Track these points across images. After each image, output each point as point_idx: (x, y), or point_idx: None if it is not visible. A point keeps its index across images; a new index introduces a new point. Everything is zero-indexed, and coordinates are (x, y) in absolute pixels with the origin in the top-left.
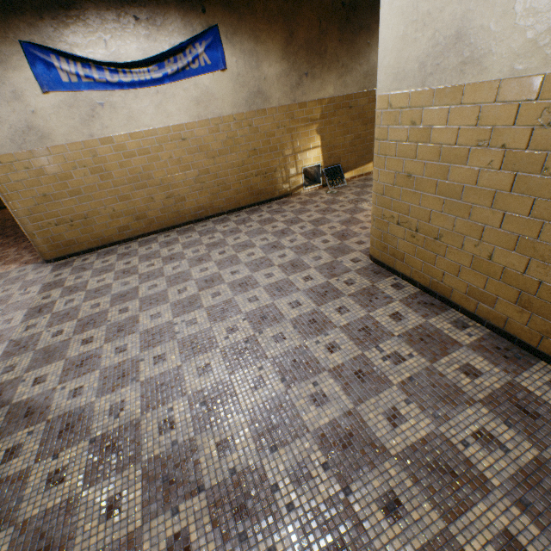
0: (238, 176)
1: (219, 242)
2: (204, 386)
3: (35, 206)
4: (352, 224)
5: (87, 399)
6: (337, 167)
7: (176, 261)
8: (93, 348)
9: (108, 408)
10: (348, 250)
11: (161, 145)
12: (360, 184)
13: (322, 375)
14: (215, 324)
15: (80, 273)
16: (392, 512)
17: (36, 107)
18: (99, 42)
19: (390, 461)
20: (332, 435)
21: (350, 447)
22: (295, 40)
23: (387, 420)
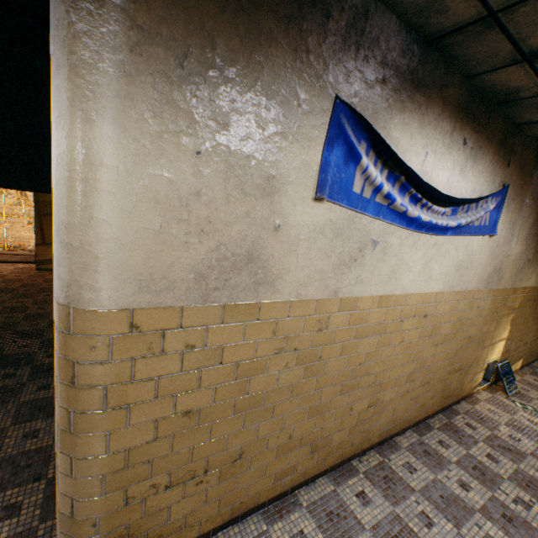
0: (442, 372)
1: None
2: None
3: (147, 441)
4: None
5: None
6: (506, 363)
7: None
8: None
9: None
10: None
11: (401, 319)
12: None
13: None
14: None
15: None
16: None
17: (287, 218)
18: (420, 151)
19: None
20: None
21: None
22: (536, 223)
23: None
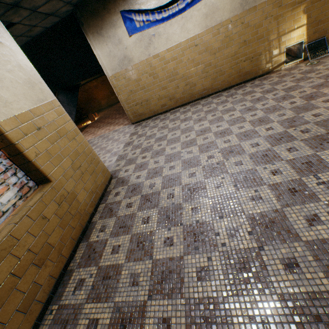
0: (231, 64)
1: (213, 109)
2: (190, 182)
3: (127, 97)
4: (323, 87)
5: (141, 180)
6: (321, 40)
7: (187, 121)
8: (146, 160)
9: (149, 185)
10: (312, 107)
11: (183, 52)
12: None
13: (262, 187)
14: (202, 153)
15: (144, 128)
16: (290, 268)
17: (127, 45)
18: None
19: (299, 243)
20: (259, 219)
21: (270, 228)
22: None
23: (306, 221)
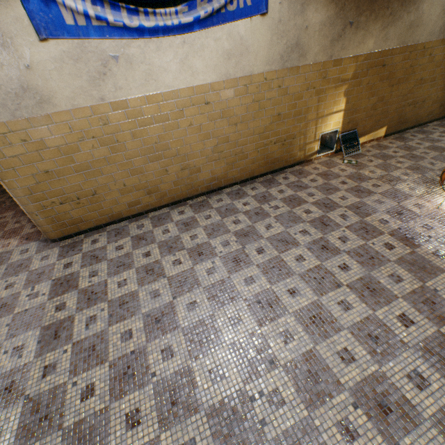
0: (257, 144)
1: (249, 230)
2: None
3: (36, 184)
4: (407, 218)
5: None
6: (353, 132)
7: (206, 258)
8: (145, 440)
9: None
10: (430, 266)
11: (181, 110)
12: (377, 153)
13: None
14: (313, 409)
15: (93, 265)
16: None
17: (31, 60)
18: None
19: None
20: None
21: None
22: None
23: None
